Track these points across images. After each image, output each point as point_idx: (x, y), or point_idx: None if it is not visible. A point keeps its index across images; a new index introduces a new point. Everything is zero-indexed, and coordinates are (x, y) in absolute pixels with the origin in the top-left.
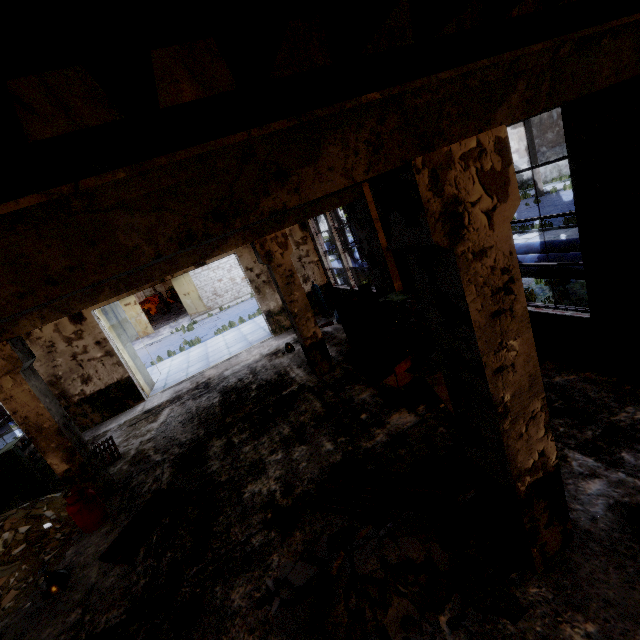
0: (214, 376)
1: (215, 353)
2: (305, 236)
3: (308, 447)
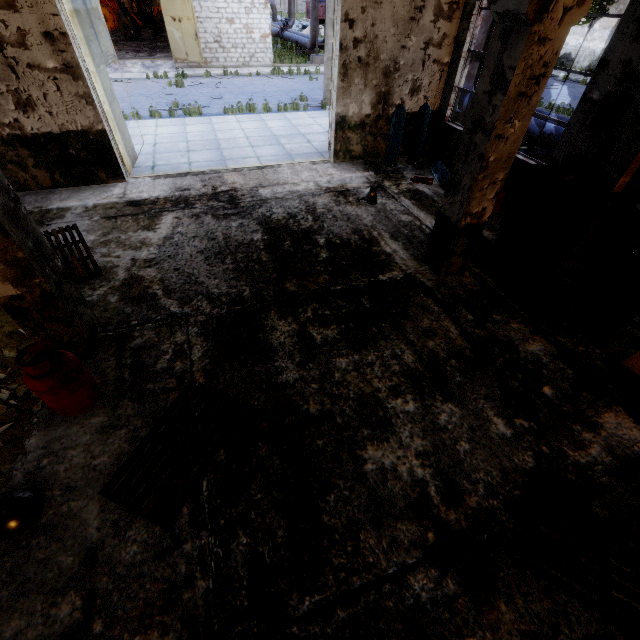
0: (242, 189)
1: (231, 146)
2: (457, 2)
3: (462, 412)
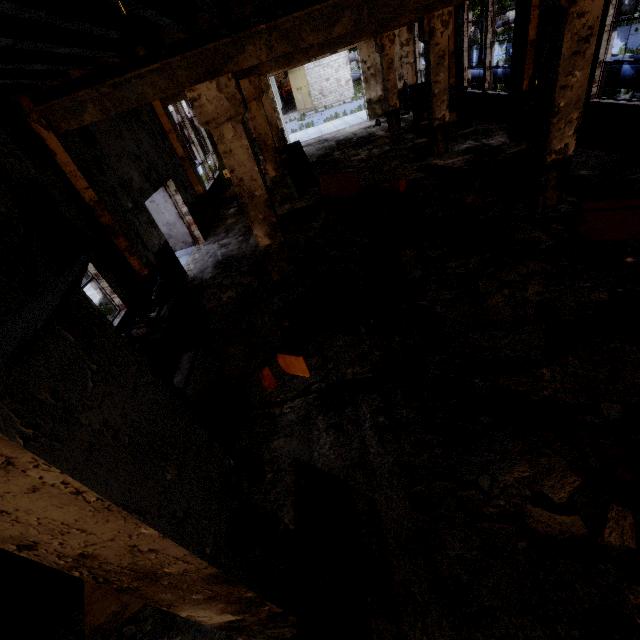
0: (329, 137)
1: (327, 130)
2: (409, 38)
3: (379, 149)
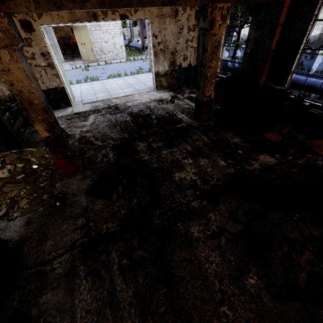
0: (120, 104)
1: (113, 90)
2: (196, 24)
3: (209, 160)
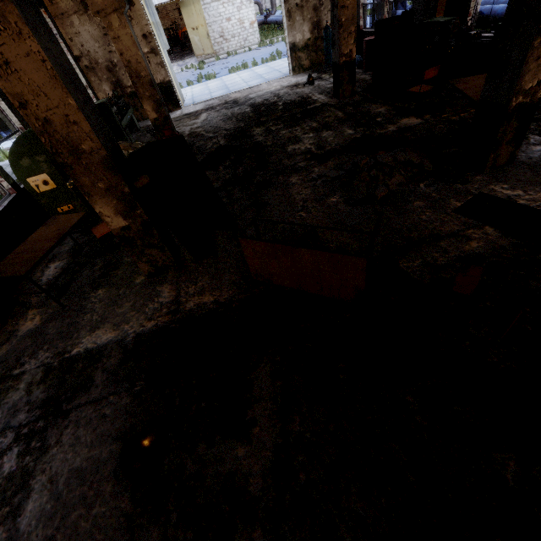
0: (240, 97)
1: (234, 85)
2: None
3: (333, 132)
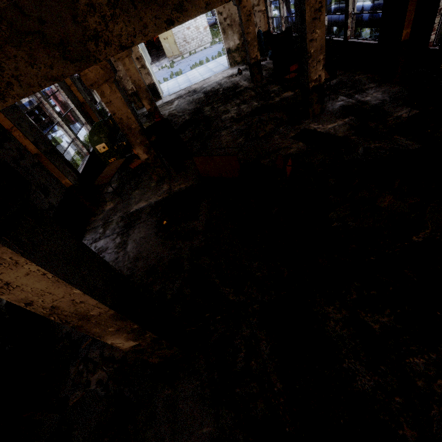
0: (197, 87)
1: (194, 78)
2: None
3: (247, 105)
